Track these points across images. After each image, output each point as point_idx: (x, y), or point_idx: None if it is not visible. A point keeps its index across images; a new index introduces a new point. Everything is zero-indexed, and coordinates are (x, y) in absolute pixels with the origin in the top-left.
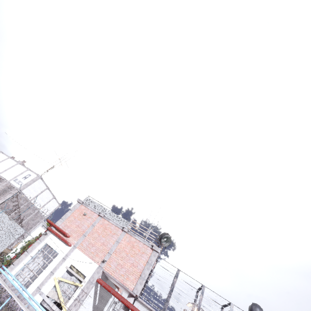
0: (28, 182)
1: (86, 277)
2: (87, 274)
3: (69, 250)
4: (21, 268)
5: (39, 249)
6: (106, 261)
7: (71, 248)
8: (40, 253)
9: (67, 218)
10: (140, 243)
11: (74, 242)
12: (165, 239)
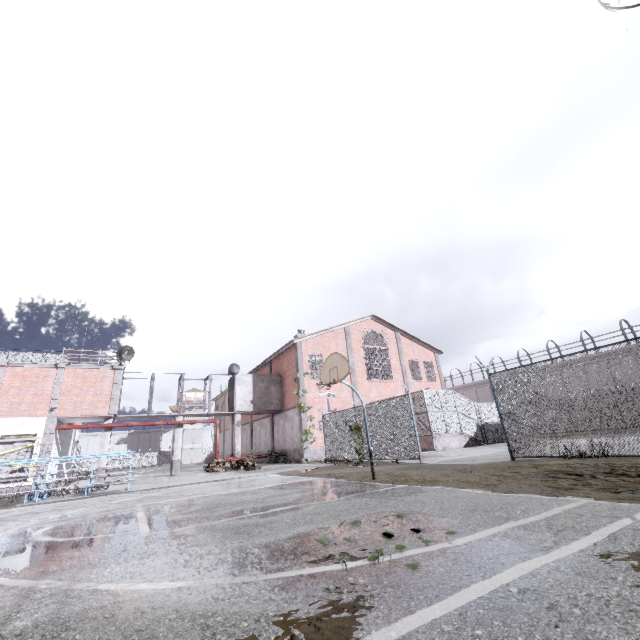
0: None
1: (39, 434)
2: (37, 431)
3: None
4: None
5: None
6: (56, 408)
7: None
8: None
9: None
10: (93, 370)
11: None
12: (127, 352)
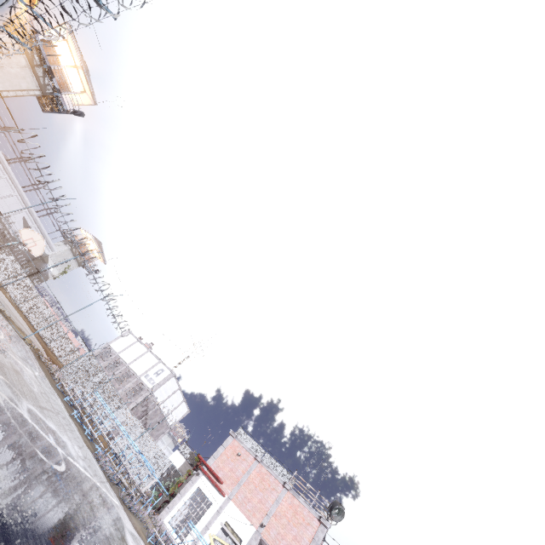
0: (161, 382)
1: (243, 542)
2: (244, 538)
3: (223, 502)
4: (175, 513)
5: (192, 493)
6: (265, 526)
7: (225, 498)
8: (193, 499)
9: (219, 457)
10: (304, 509)
11: (228, 492)
12: (337, 510)
